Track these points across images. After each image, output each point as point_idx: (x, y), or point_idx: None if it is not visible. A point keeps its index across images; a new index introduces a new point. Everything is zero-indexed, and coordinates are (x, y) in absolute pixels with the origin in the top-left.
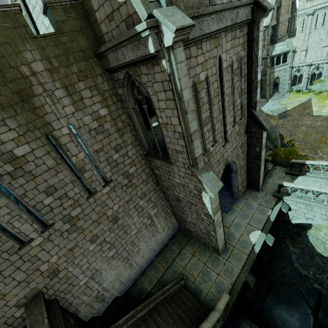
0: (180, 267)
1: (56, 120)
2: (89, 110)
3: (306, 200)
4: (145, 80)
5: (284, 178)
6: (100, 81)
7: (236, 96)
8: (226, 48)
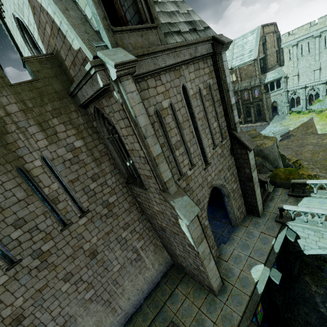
0: (171, 313)
1: (29, 154)
2: (64, 142)
3: (313, 225)
4: (108, 111)
5: (287, 200)
6: (74, 116)
7: (211, 120)
8: (190, 78)
